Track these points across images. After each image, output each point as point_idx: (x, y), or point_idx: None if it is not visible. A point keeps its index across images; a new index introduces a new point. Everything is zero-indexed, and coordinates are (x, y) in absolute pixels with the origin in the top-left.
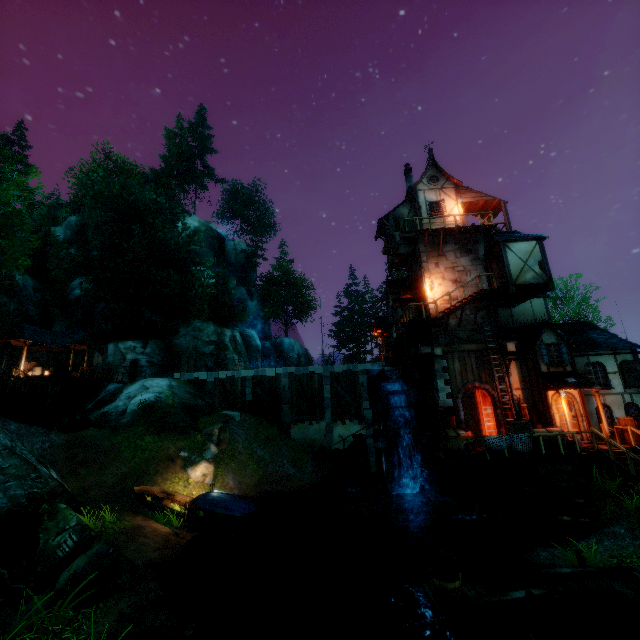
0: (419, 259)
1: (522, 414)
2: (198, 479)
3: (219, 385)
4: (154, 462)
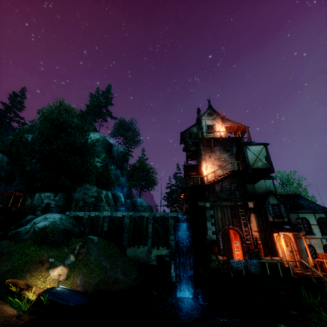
0: (200, 153)
1: (258, 247)
2: (54, 277)
3: (90, 220)
4: (30, 264)
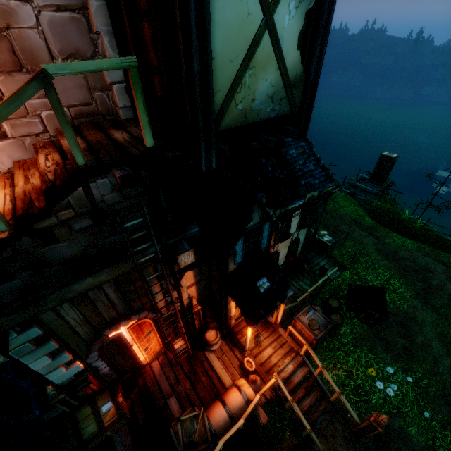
0: None
1: (194, 318)
2: None
3: None
4: None
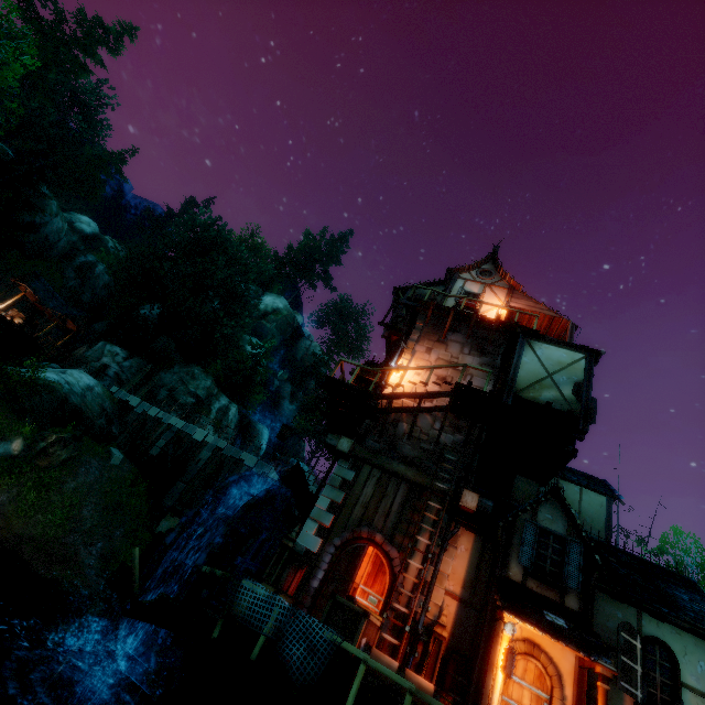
0: (404, 330)
1: (428, 649)
2: None
3: (141, 421)
4: None
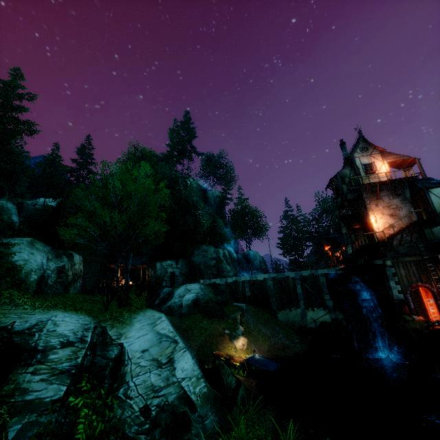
0: (364, 203)
1: None
2: (240, 347)
3: (228, 286)
4: (214, 337)
